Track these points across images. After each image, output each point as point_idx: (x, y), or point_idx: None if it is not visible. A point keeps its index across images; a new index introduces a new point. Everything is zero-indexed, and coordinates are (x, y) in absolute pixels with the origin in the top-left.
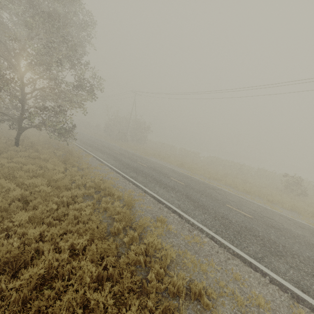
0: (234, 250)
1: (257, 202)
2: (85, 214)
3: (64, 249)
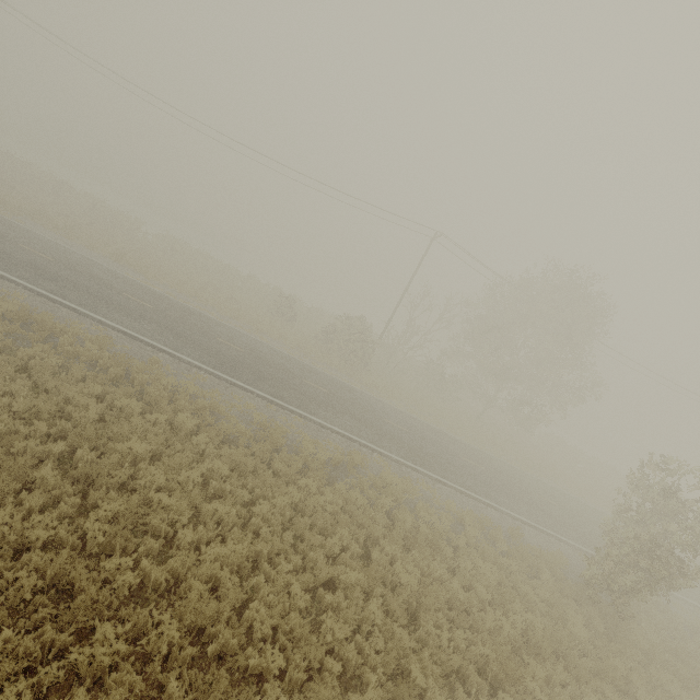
0: (232, 381)
1: (247, 332)
2: (54, 363)
3: (73, 399)
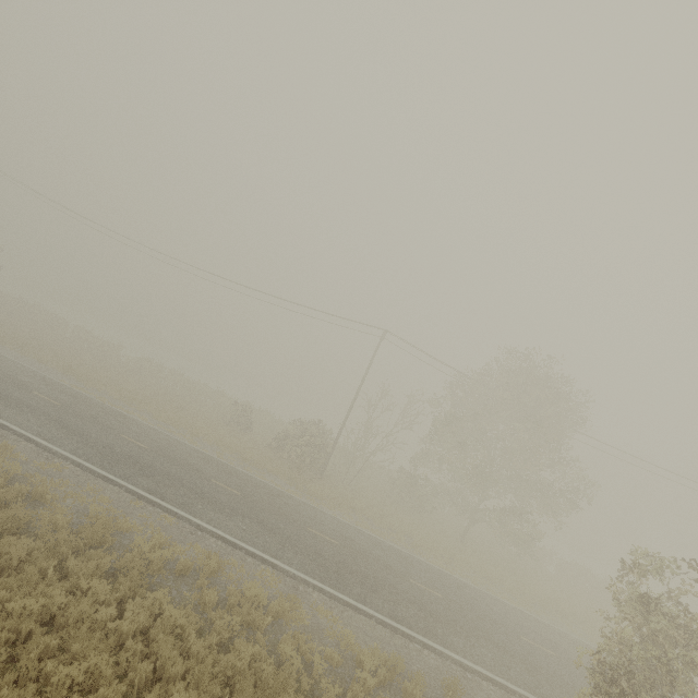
0: (101, 473)
1: (175, 435)
2: None
3: None
